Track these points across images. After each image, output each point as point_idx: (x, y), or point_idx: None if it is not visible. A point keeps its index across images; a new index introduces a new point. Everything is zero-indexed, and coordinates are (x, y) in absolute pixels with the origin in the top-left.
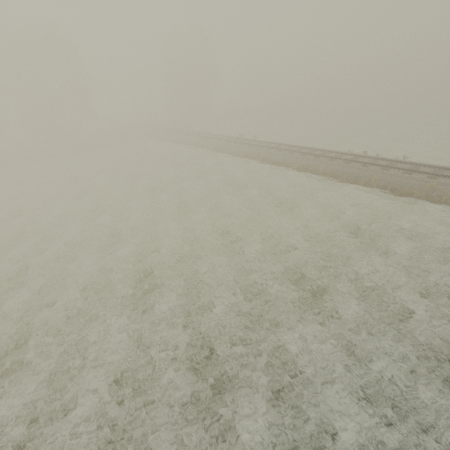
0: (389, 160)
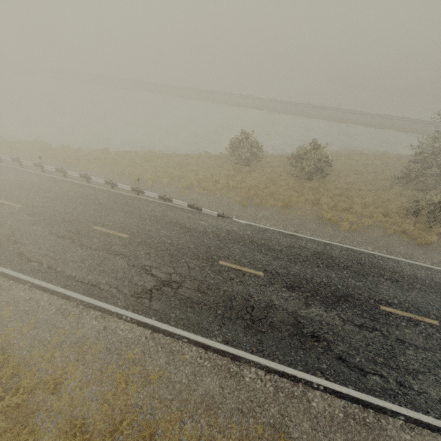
0: (186, 88)
